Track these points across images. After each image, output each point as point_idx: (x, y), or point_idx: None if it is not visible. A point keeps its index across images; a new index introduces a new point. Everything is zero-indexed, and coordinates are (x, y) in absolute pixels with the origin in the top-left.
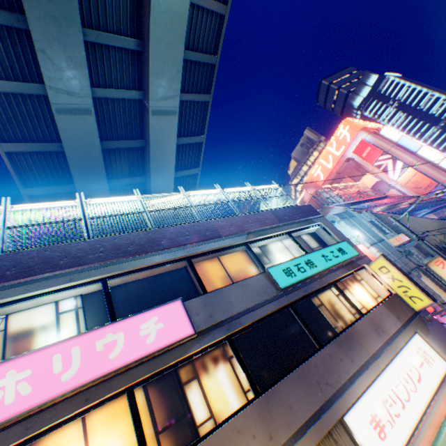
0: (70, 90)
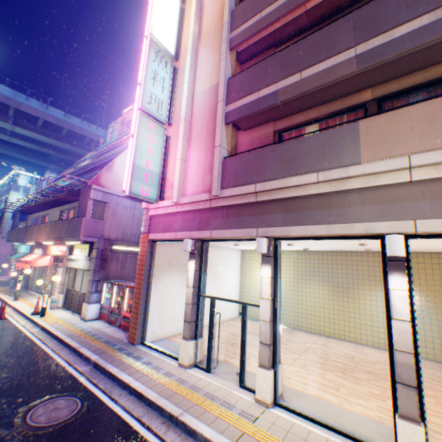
0: (2, 137)
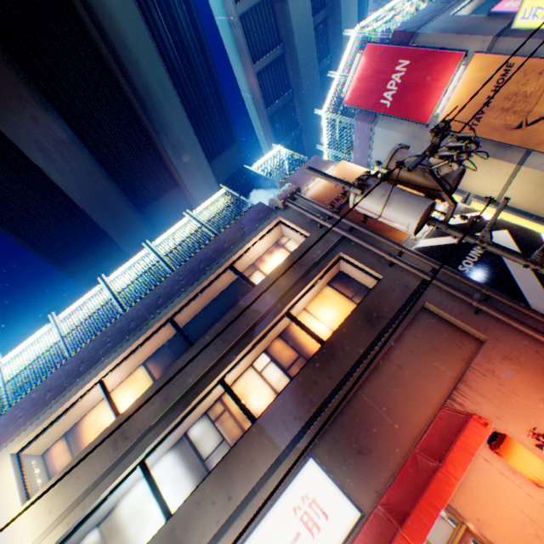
0: None
